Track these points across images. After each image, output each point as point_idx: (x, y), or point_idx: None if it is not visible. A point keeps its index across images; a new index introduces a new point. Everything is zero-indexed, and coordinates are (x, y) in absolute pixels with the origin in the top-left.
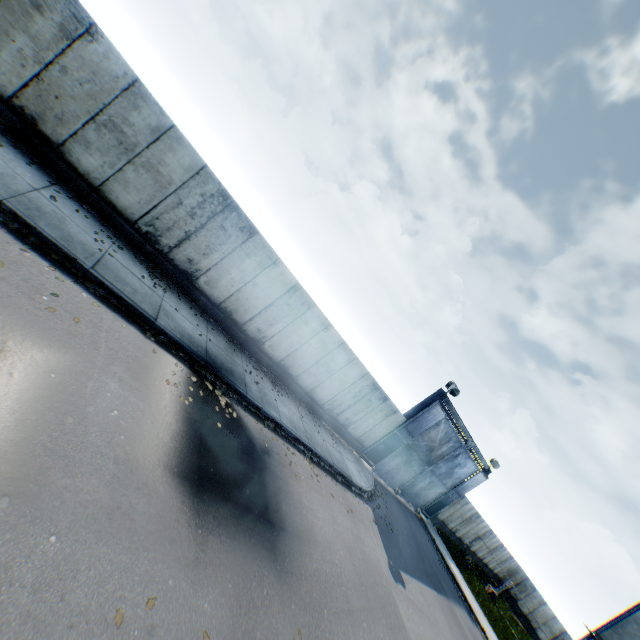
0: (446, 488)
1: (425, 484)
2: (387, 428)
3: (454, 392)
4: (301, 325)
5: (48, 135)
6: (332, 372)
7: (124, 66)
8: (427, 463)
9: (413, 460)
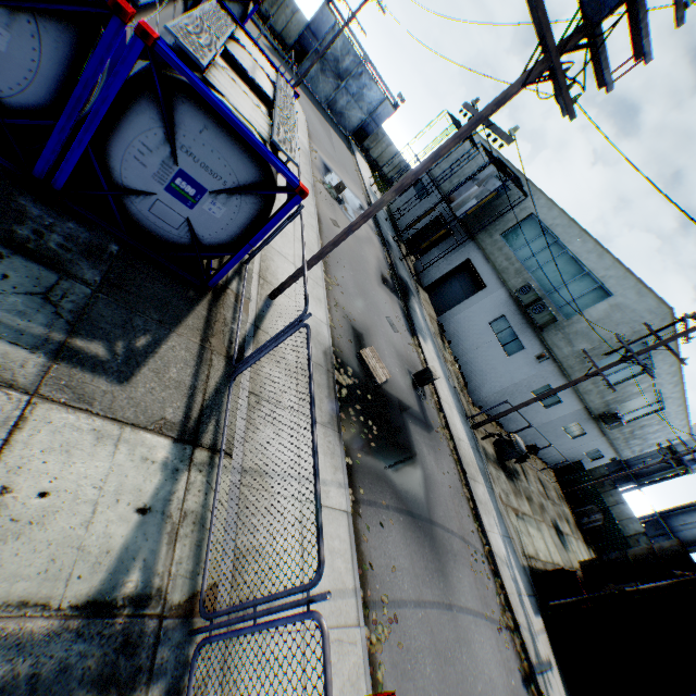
0: (364, 116)
1: (344, 104)
2: (297, 29)
3: None
4: None
5: None
6: None
7: None
8: (339, 79)
9: (327, 72)
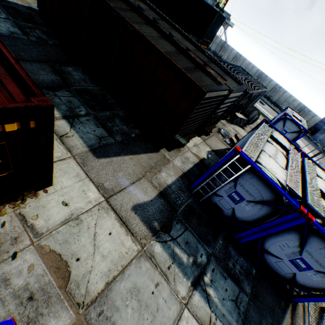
0: None
1: None
2: (313, 121)
3: None
4: (278, 92)
5: None
6: (289, 103)
7: (248, 61)
8: None
9: None
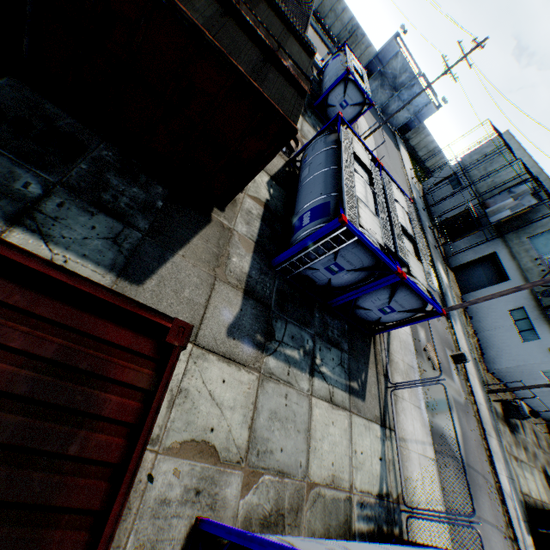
0: (410, 115)
1: (395, 108)
2: (368, 58)
3: (404, 32)
4: None
5: None
6: (337, 17)
7: None
8: (394, 90)
9: (385, 86)
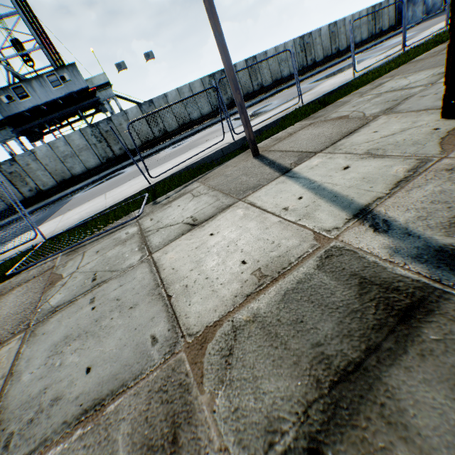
0: None
1: None
2: (392, 10)
3: None
4: (340, 32)
5: (279, 79)
6: (359, 27)
7: (272, 50)
8: None
9: (414, 1)
